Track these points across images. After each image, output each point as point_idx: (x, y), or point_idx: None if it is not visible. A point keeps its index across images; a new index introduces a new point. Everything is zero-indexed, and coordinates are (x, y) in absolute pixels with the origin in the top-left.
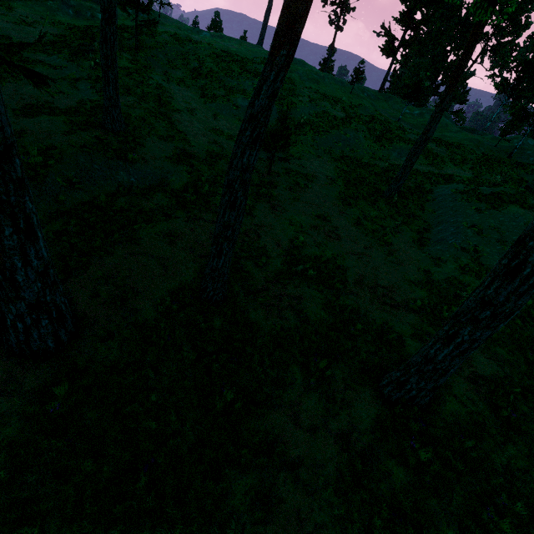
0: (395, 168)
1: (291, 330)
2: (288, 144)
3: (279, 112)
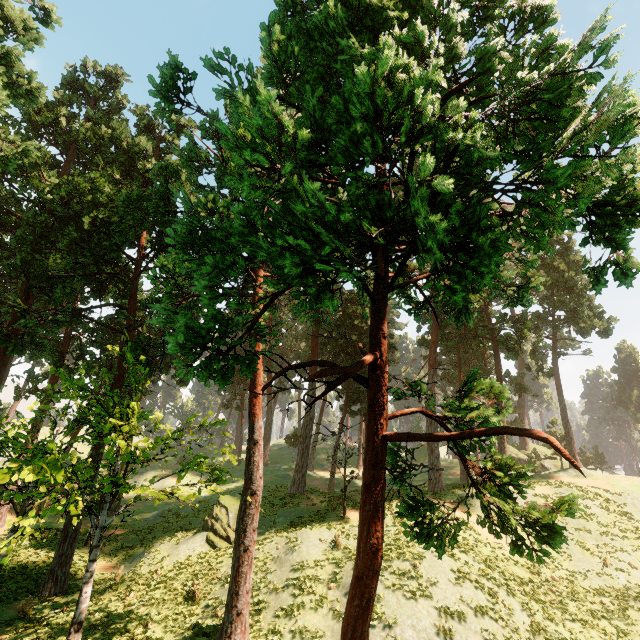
0: None
1: None
2: None
3: None
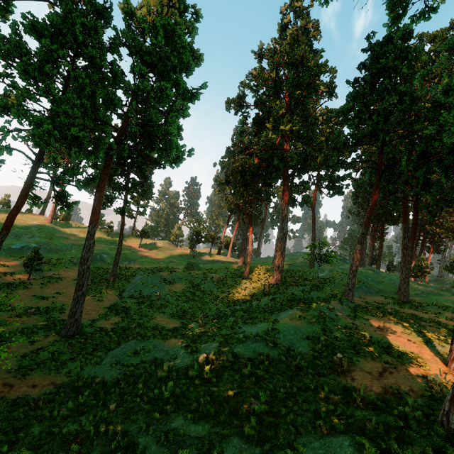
0: (124, 268)
1: (18, 328)
2: (42, 262)
3: (33, 248)
